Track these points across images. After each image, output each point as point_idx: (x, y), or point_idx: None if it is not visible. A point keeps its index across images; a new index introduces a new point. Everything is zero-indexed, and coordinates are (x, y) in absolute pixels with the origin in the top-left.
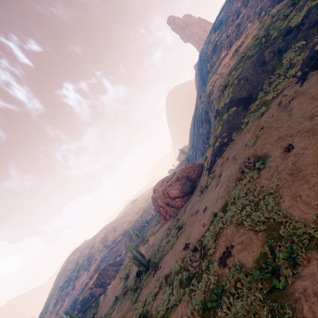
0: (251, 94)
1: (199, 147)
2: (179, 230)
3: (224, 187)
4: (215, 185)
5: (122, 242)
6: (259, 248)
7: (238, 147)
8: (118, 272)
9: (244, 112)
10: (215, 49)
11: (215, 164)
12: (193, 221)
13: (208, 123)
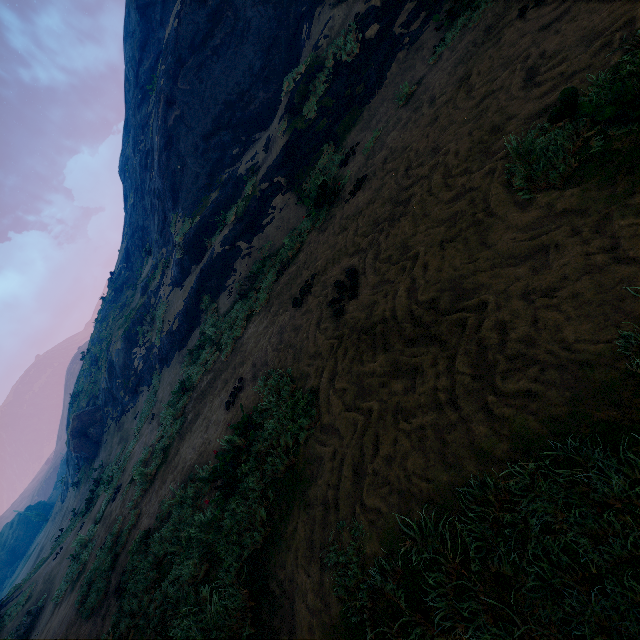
0: None
1: None
2: None
3: None
4: None
5: None
6: None
7: None
8: None
9: None
10: None
11: None
12: None
13: None
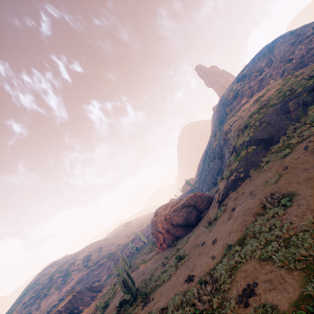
0: (273, 136)
1: (207, 181)
2: (179, 261)
3: (239, 220)
4: (227, 218)
5: (105, 266)
6: (296, 289)
7: (256, 183)
8: (94, 299)
9: (264, 151)
10: (236, 96)
11: (227, 197)
12: (198, 253)
13: (221, 159)
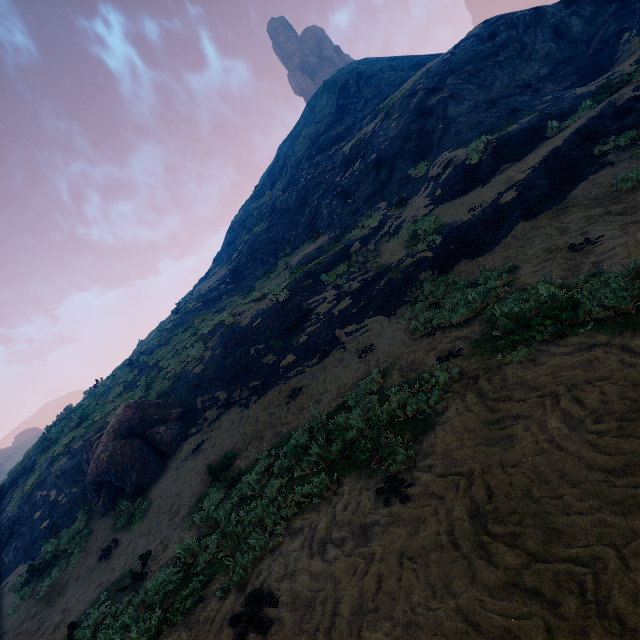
0: None
1: None
2: None
3: None
4: None
5: None
6: None
7: None
8: None
9: None
10: None
11: None
12: None
13: None
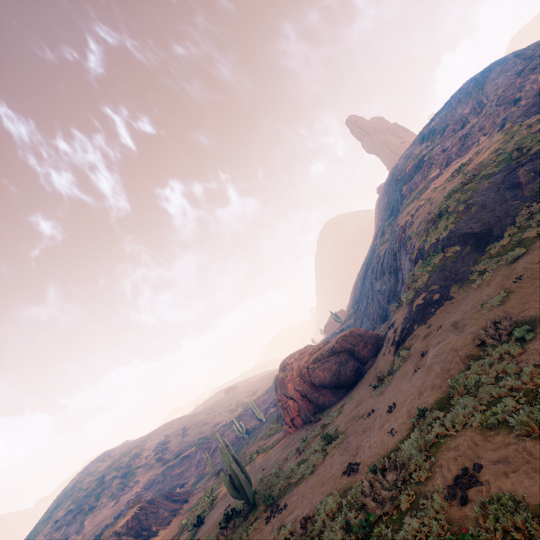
0: (490, 228)
1: (370, 314)
2: (328, 443)
3: (435, 371)
4: (413, 369)
5: (194, 460)
6: None
7: (464, 309)
8: (177, 514)
9: (476, 254)
10: (420, 166)
11: (411, 335)
12: (363, 427)
13: (395, 274)
